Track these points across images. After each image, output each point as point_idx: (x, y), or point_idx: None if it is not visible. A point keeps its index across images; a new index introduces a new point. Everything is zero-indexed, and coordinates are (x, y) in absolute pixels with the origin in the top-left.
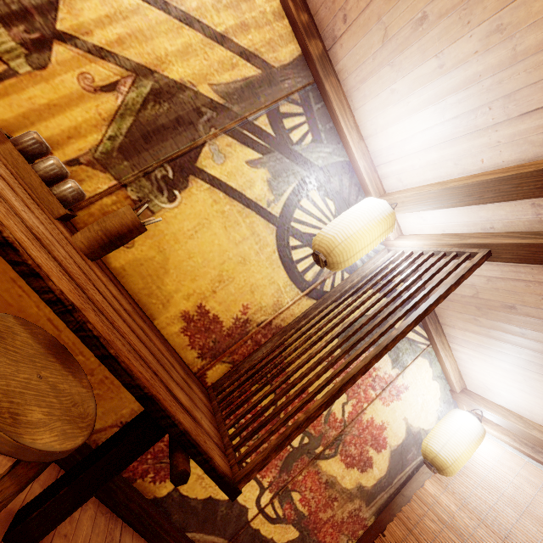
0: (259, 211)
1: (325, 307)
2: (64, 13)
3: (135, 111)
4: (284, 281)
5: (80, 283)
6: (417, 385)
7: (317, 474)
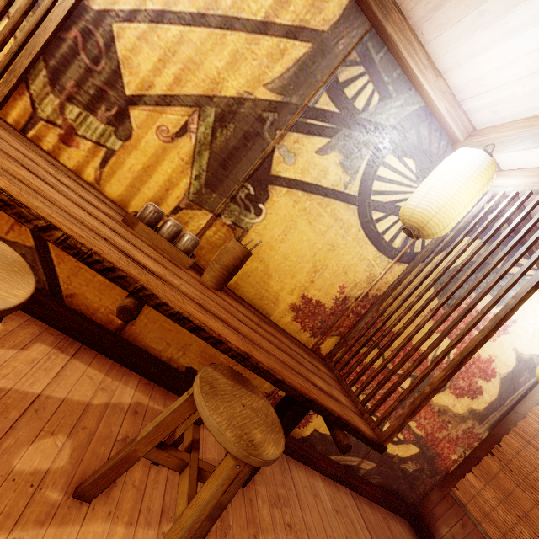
0: (337, 197)
1: (420, 271)
2: (127, 77)
3: (208, 144)
4: (373, 254)
5: (233, 326)
6: (526, 317)
7: (429, 406)
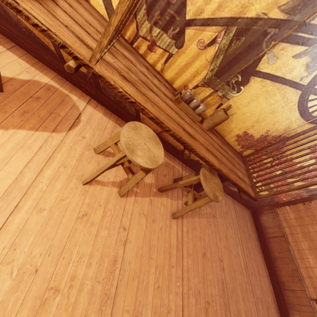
0: (292, 85)
1: None
2: (189, 6)
3: (224, 51)
4: (296, 118)
5: (215, 154)
6: None
7: (284, 182)
